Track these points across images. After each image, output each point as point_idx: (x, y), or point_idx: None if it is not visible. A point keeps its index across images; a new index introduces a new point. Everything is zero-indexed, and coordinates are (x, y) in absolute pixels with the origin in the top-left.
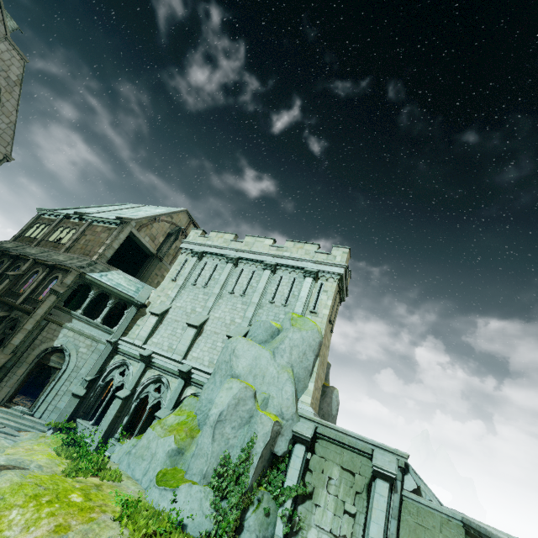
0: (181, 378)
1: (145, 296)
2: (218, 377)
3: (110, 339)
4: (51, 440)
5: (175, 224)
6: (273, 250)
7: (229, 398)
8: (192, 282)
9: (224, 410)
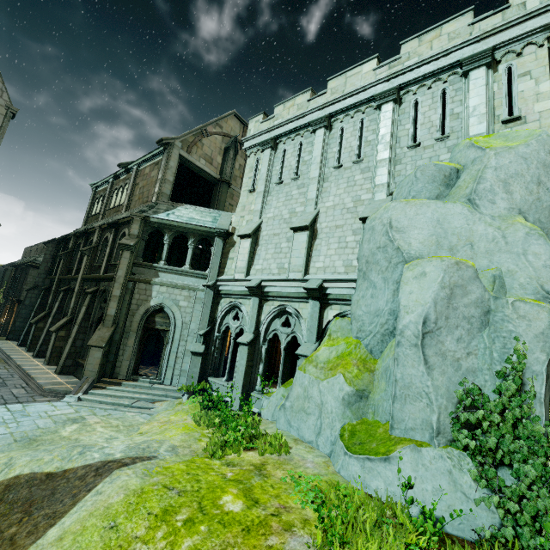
0: (312, 300)
1: (226, 223)
2: (376, 274)
3: (206, 283)
4: (188, 405)
5: (227, 135)
6: (383, 73)
7: (431, 290)
8: (276, 181)
9: (428, 313)
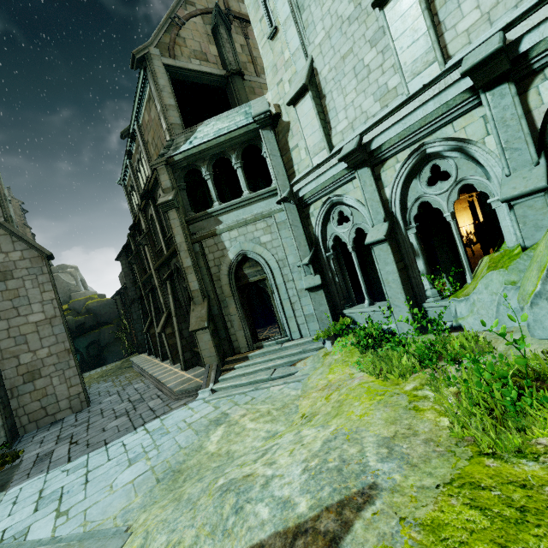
0: (486, 92)
1: (263, 108)
2: None
3: (280, 197)
4: (339, 353)
5: (206, 12)
6: None
7: None
8: None
9: None
